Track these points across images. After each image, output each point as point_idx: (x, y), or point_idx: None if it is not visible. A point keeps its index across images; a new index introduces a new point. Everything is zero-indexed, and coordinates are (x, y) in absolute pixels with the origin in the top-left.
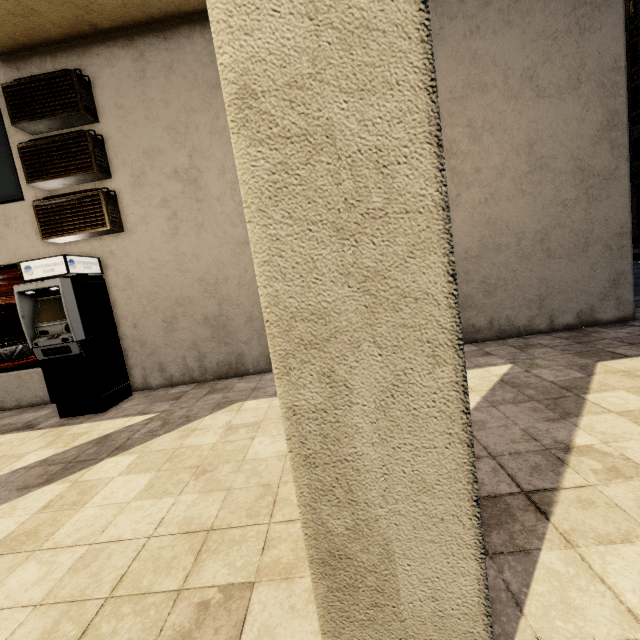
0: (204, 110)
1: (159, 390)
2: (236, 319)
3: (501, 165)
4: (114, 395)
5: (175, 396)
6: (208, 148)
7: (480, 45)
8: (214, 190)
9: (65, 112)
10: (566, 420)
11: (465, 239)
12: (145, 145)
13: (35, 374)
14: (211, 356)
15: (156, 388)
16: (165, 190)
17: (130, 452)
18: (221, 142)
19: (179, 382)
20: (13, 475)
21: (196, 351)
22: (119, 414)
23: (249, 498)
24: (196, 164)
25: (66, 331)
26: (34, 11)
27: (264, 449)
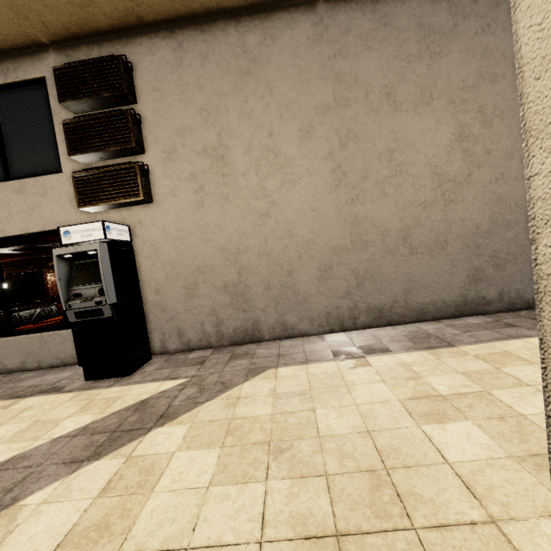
0: (234, 94)
1: (177, 354)
2: (254, 287)
3: (510, 147)
4: (137, 358)
5: (197, 361)
6: (236, 128)
7: (491, 40)
8: (240, 166)
9: (109, 92)
10: None
11: (476, 215)
12: (178, 124)
13: (57, 336)
14: (228, 322)
15: (173, 352)
16: (194, 165)
17: (178, 422)
18: (248, 123)
19: (196, 347)
20: (55, 445)
21: (214, 317)
22: (146, 378)
23: (360, 489)
24: (224, 142)
25: (99, 294)
26: (91, 2)
27: (336, 423)
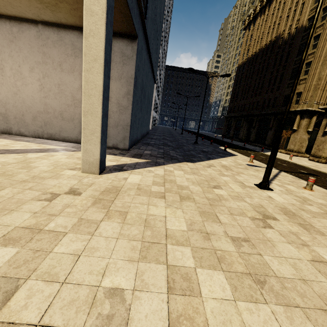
0: (7, 47)
1: None
2: (11, 116)
3: None
4: None
5: None
6: (7, 60)
7: None
8: (8, 74)
9: None
10: (38, 152)
11: None
12: None
13: None
14: (1, 126)
15: None
16: None
17: None
18: (12, 59)
19: None
20: None
21: None
22: None
23: None
24: (3, 64)
25: None
26: None
27: None
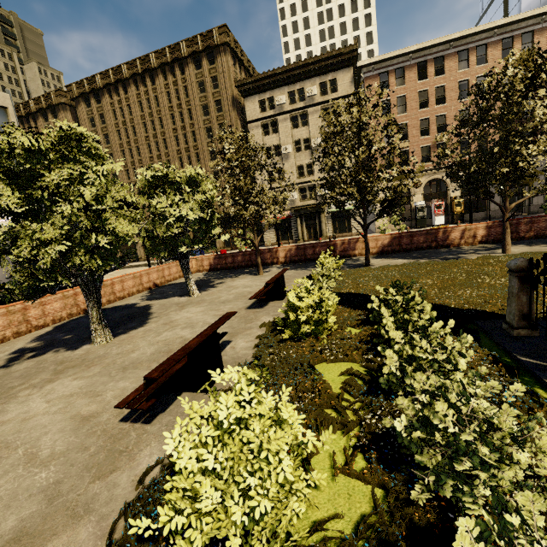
0: None
1: None
2: None
3: None
4: None
5: None
6: None
7: None
8: None
9: None
10: None
11: None
12: None
13: None
14: None
15: None
16: None
17: None
18: None
19: None
20: None
21: None
22: None
23: None
24: None
25: None
26: None
27: None
